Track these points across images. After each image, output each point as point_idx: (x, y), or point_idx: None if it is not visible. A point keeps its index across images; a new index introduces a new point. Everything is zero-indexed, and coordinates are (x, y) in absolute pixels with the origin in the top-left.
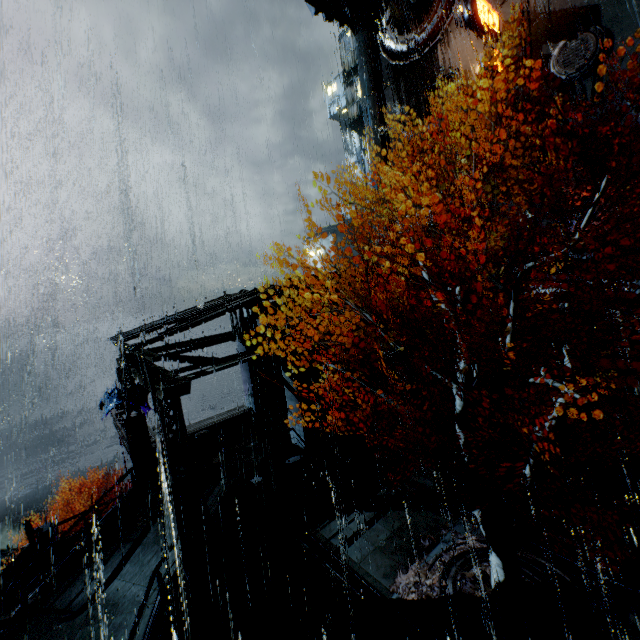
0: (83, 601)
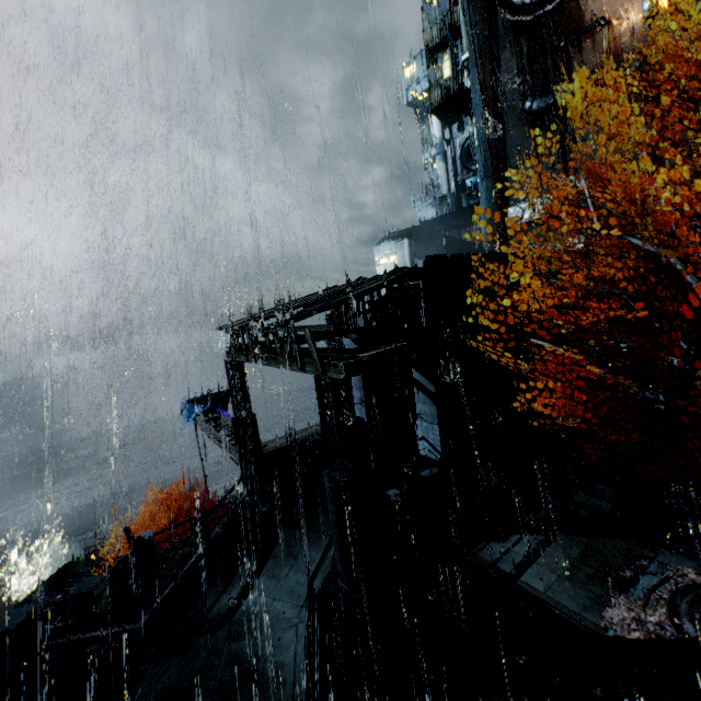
0: (219, 614)
